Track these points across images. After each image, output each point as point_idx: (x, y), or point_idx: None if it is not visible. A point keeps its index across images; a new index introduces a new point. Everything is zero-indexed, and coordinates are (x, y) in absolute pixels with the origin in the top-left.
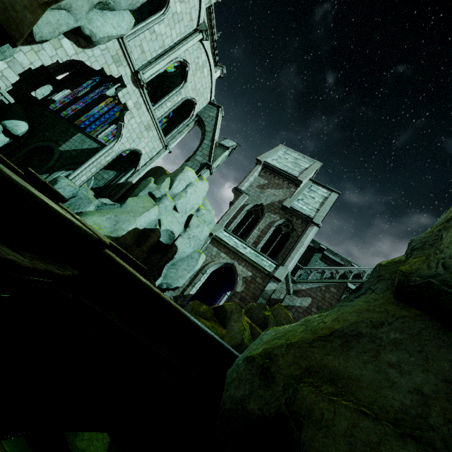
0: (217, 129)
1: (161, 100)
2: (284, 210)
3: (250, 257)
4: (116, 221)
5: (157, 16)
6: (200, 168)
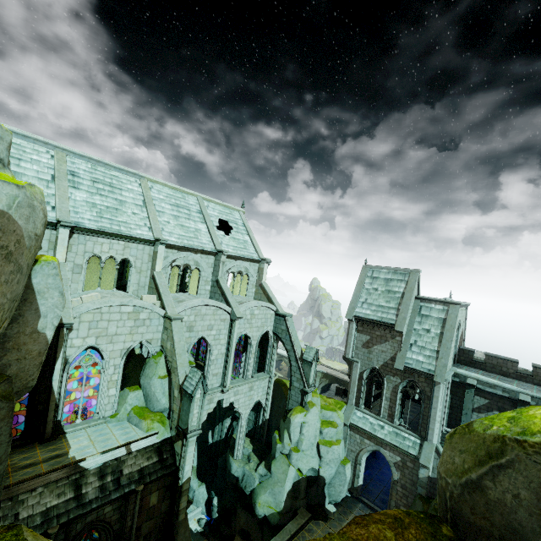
0: (295, 340)
1: (245, 365)
2: (400, 370)
3: (390, 441)
4: (274, 494)
5: (208, 354)
6: (301, 396)
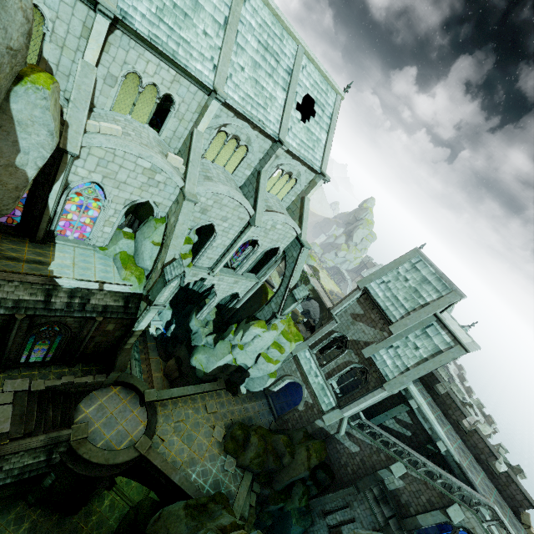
0: (296, 272)
1: (241, 263)
2: (364, 355)
3: (314, 389)
4: (208, 360)
5: (211, 240)
6: (271, 316)
